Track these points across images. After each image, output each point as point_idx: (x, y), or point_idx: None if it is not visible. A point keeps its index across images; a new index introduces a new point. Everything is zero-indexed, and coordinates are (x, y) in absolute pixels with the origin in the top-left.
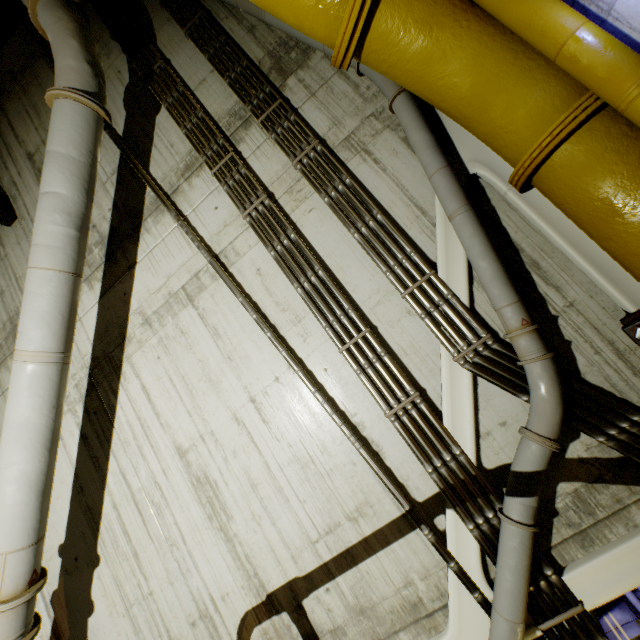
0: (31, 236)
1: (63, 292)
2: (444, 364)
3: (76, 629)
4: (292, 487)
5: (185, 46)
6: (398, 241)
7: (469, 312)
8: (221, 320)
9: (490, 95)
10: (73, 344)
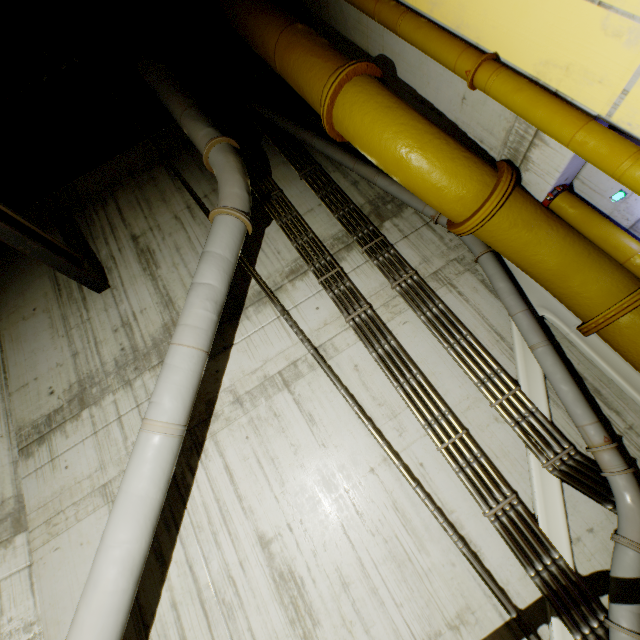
0: (121, 305)
1: (198, 368)
2: (534, 469)
3: None
4: (388, 588)
5: (297, 183)
6: (486, 359)
7: (552, 425)
8: (317, 407)
9: (570, 272)
10: None
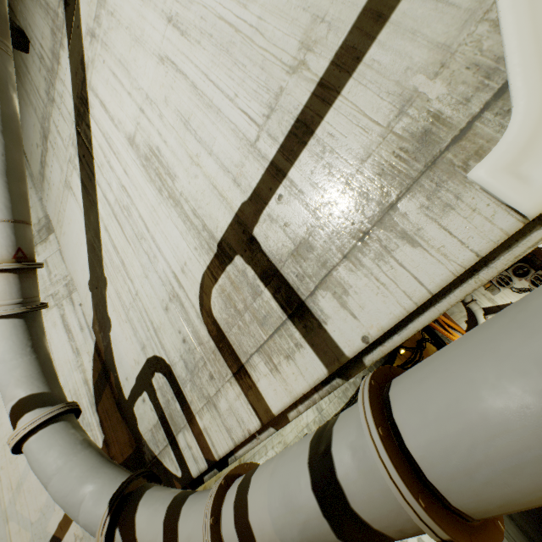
0: (36, 48)
1: None
2: None
3: (106, 345)
4: (220, 89)
5: None
6: None
7: None
8: None
9: None
10: (65, 110)
